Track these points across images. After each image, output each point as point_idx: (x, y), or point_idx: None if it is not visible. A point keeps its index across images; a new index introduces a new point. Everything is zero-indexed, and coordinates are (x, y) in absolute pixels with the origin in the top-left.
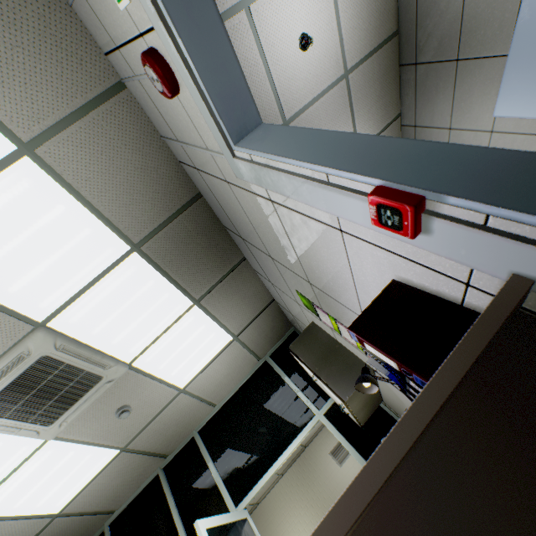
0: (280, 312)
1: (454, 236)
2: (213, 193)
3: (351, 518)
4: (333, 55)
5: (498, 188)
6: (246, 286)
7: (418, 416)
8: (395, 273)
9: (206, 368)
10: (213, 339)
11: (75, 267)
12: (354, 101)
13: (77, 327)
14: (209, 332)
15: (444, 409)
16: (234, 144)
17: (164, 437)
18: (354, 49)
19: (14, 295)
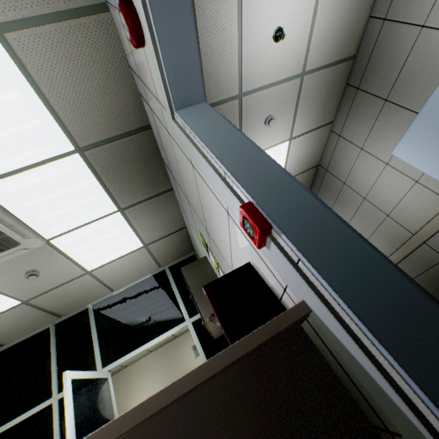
0: (188, 238)
1: (280, 260)
2: (158, 132)
3: (122, 430)
4: (298, 55)
5: (314, 243)
6: (166, 210)
7: (196, 376)
8: (252, 258)
9: (114, 261)
10: (126, 242)
11: (19, 148)
12: (301, 98)
13: (7, 198)
14: (125, 235)
15: (221, 373)
16: (176, 110)
17: (63, 302)
18: (316, 57)
19: None
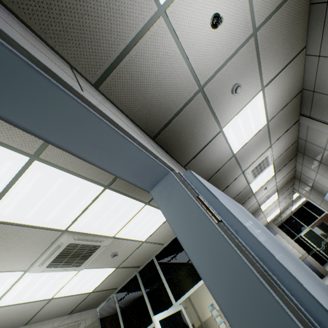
0: None
1: None
2: None
3: None
4: (243, 21)
5: None
6: None
7: None
8: None
9: (156, 230)
10: (159, 217)
11: (76, 204)
12: (261, 51)
13: (83, 228)
14: (156, 215)
15: None
16: (149, 191)
17: (137, 260)
18: (263, 8)
19: (49, 222)
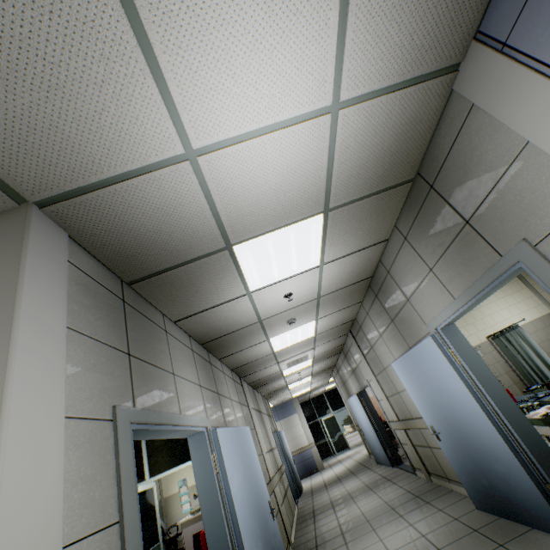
0: None
1: None
2: None
3: None
4: (311, 294)
5: None
6: None
7: None
8: None
9: None
10: None
11: None
12: (322, 304)
13: None
14: None
15: None
16: (188, 437)
17: None
18: (330, 289)
19: None
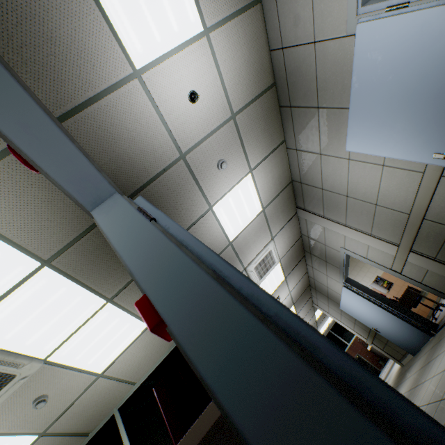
0: None
1: None
2: None
3: None
4: (220, 104)
5: (197, 330)
6: None
7: None
8: None
9: (123, 353)
10: (128, 328)
11: None
12: (243, 134)
13: None
14: (124, 323)
15: None
16: (91, 211)
17: (84, 418)
18: (238, 98)
19: None
